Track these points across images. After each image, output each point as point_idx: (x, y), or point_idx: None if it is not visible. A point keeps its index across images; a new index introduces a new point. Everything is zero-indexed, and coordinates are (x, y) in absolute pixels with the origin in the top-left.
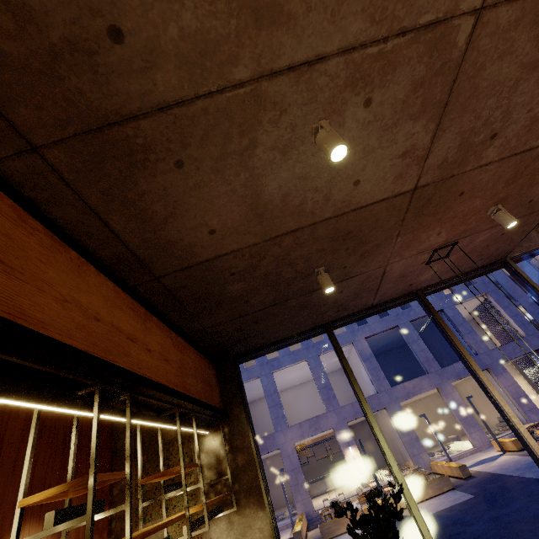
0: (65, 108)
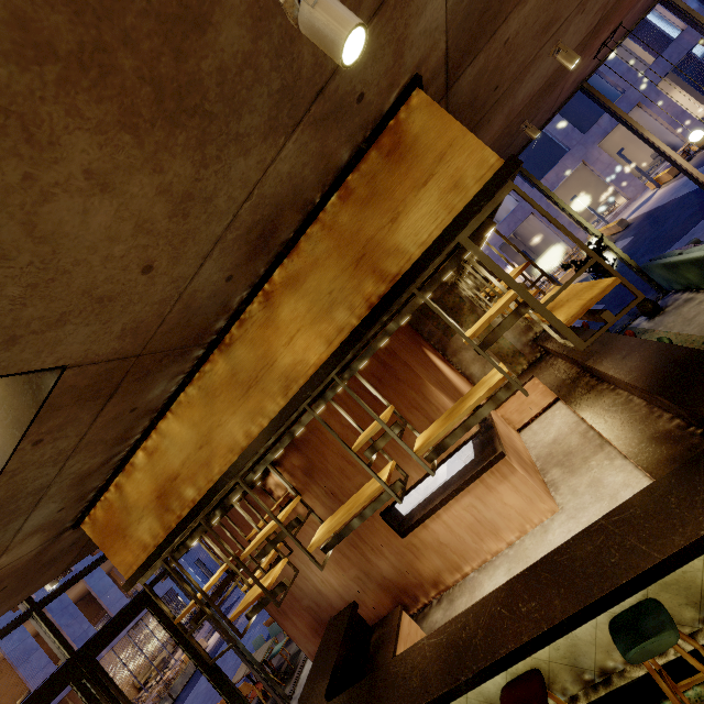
0: None
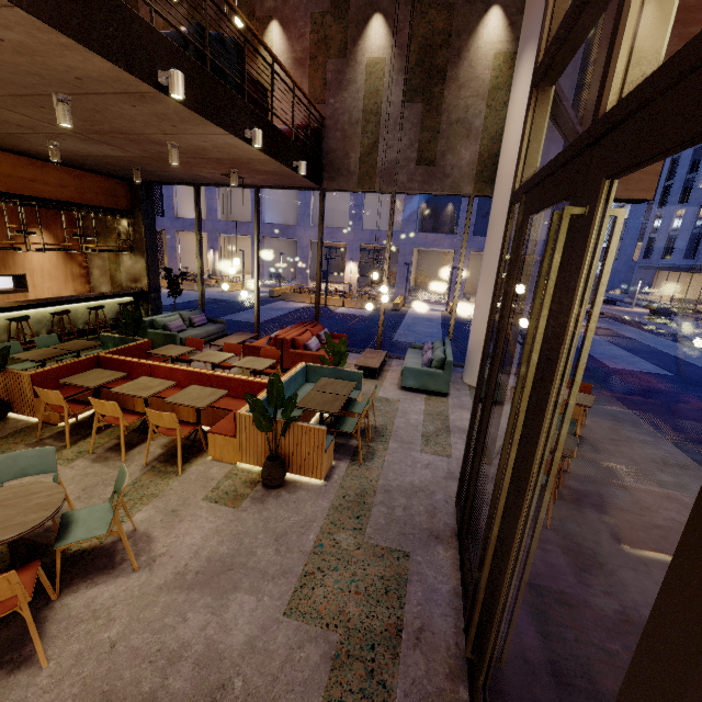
0: None
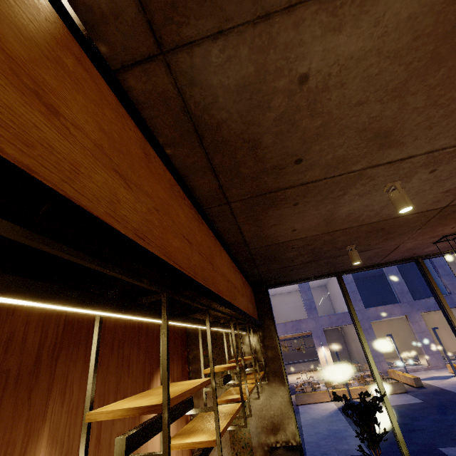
0: (254, 188)
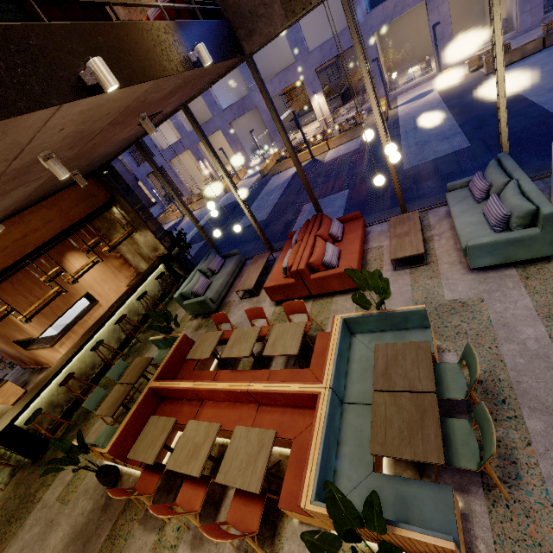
0: None
